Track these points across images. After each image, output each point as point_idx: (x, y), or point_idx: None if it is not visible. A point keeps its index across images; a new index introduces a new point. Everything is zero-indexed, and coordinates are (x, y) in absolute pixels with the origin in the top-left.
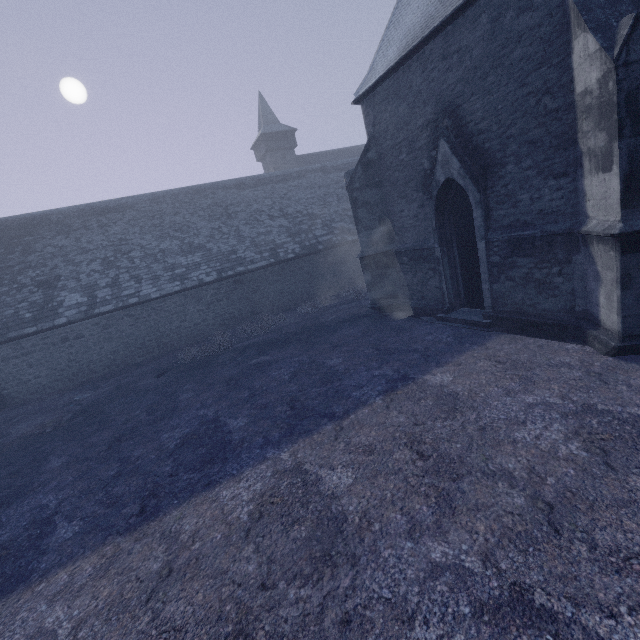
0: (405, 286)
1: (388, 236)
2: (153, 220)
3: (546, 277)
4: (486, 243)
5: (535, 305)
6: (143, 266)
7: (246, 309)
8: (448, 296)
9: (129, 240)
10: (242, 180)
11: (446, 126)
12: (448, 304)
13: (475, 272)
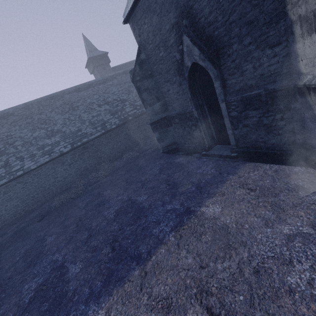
0: (180, 136)
1: (164, 107)
2: (27, 120)
3: (272, 122)
4: (226, 104)
5: (266, 141)
6: (23, 150)
7: (94, 162)
8: (207, 140)
9: (12, 135)
10: (79, 86)
11: (185, 25)
12: (207, 145)
13: (221, 123)
